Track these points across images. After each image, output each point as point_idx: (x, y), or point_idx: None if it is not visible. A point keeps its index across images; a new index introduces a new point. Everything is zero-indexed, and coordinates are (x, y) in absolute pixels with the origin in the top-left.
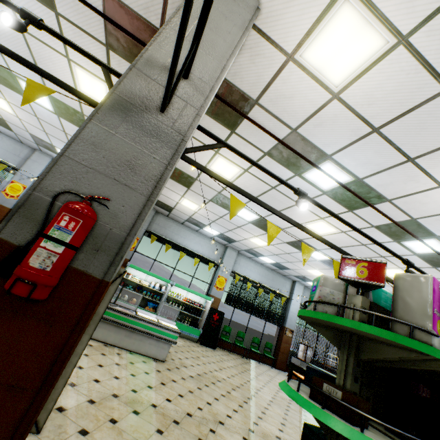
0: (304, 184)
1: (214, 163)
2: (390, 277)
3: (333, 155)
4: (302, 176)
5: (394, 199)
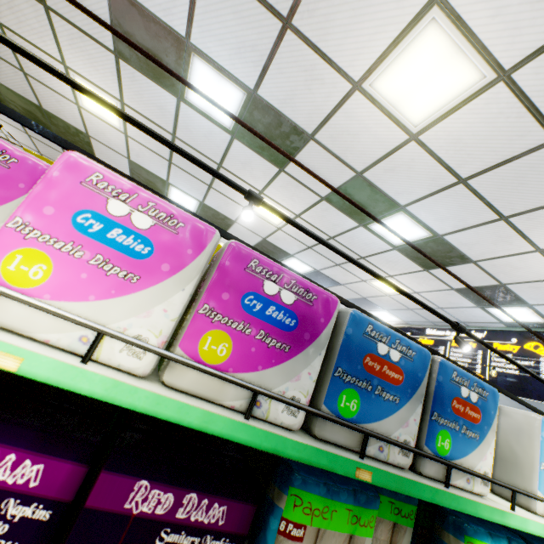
0: (201, 120)
1: (81, 95)
2: (388, 294)
3: (190, 35)
4: (187, 101)
5: (316, 133)
